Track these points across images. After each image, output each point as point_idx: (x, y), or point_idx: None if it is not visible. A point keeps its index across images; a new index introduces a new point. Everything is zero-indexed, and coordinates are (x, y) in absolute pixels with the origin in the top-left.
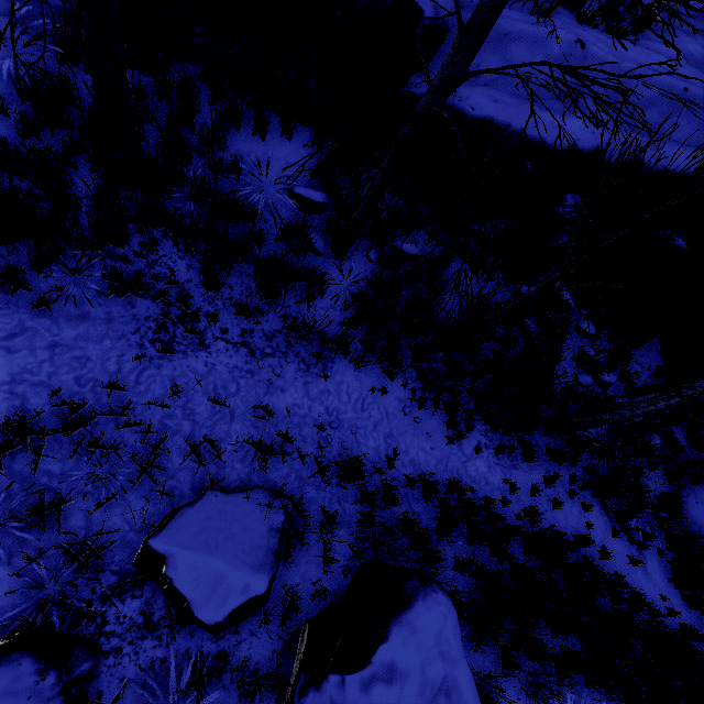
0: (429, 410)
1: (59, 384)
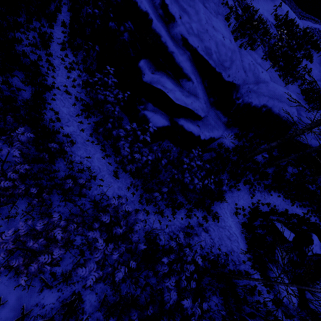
0: (286, 199)
1: (247, 205)
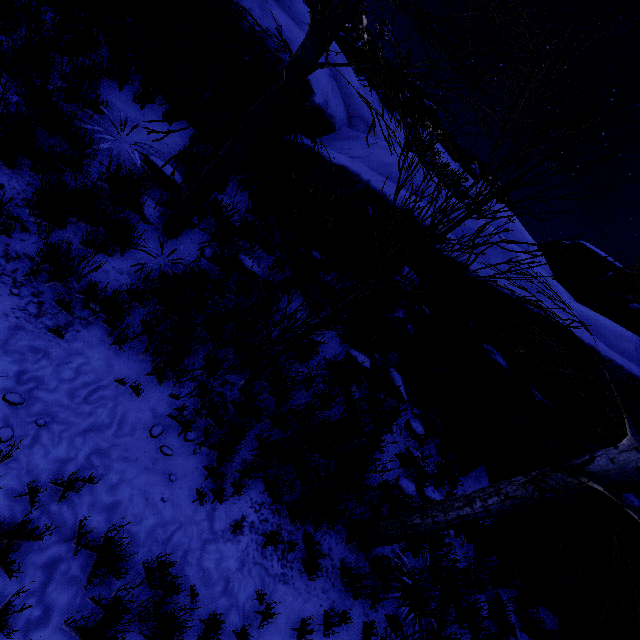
0: (191, 444)
1: None
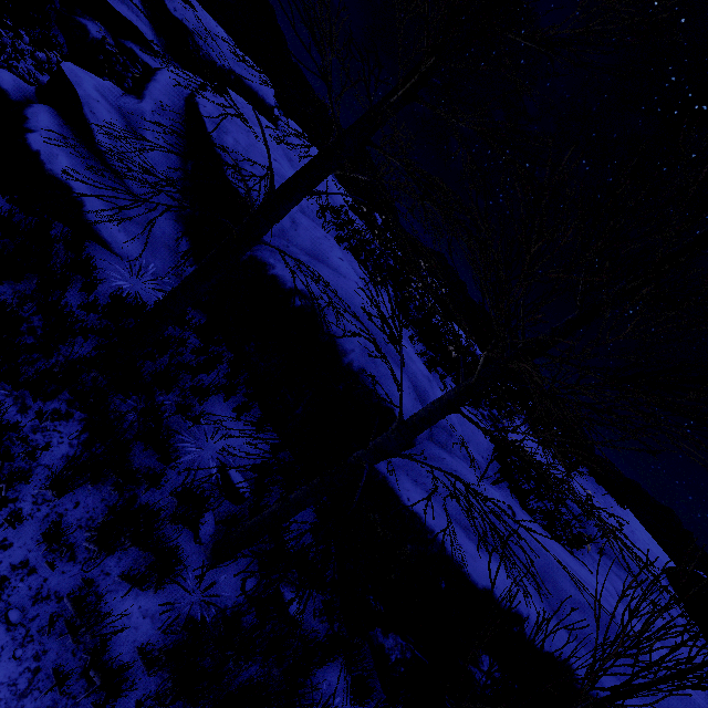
0: None
1: None
